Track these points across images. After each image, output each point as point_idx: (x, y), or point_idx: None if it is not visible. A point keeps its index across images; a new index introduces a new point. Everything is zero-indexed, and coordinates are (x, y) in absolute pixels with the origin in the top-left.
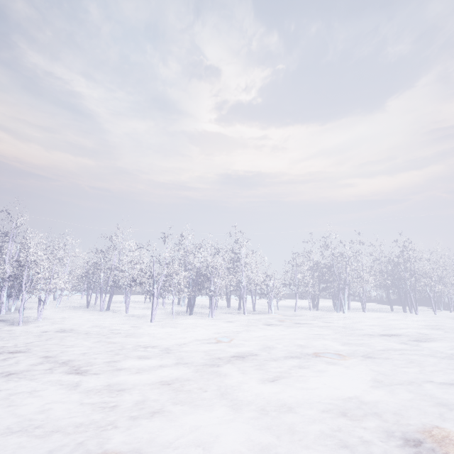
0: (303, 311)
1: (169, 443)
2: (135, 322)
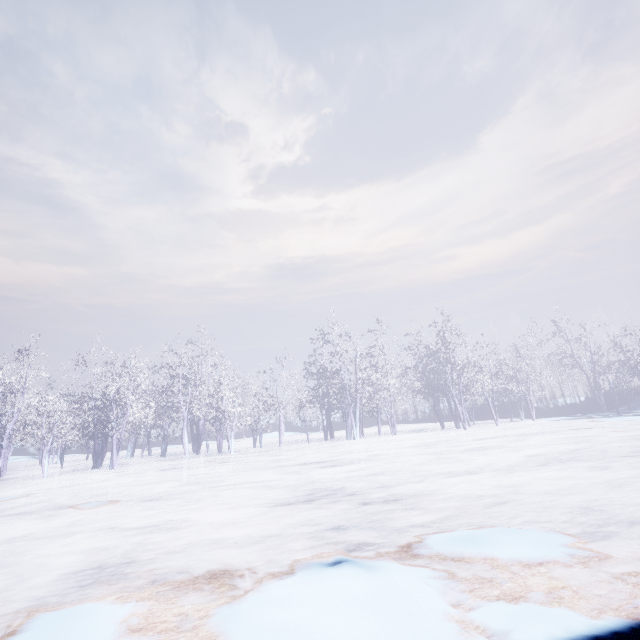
0: (297, 445)
1: None
2: None
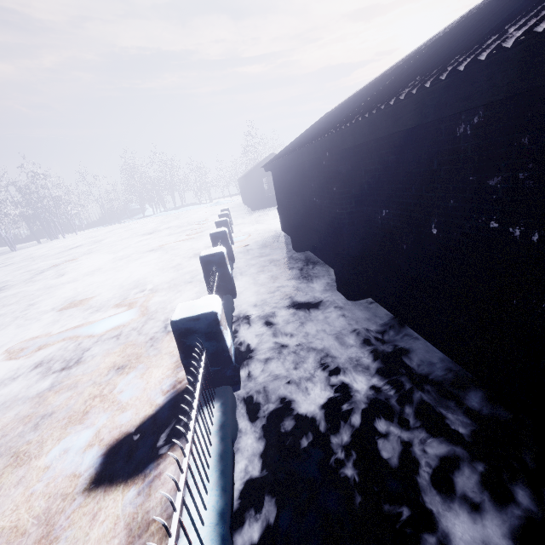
0: None
1: (75, 293)
2: None
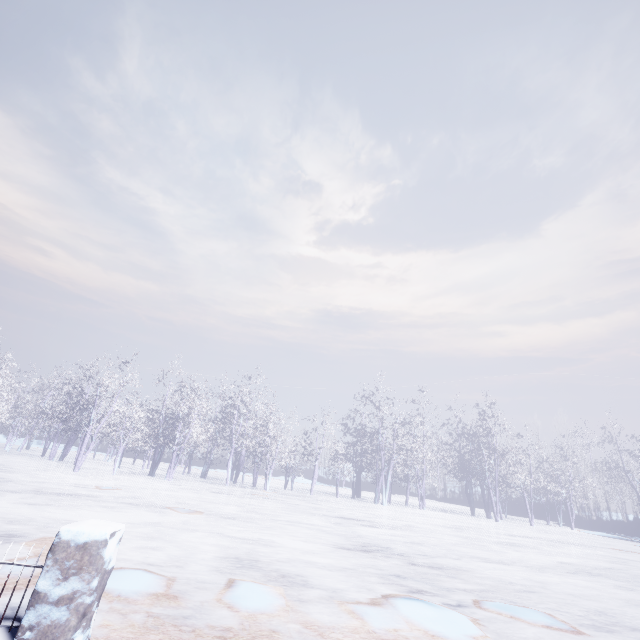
0: (326, 496)
1: None
2: (57, 469)
